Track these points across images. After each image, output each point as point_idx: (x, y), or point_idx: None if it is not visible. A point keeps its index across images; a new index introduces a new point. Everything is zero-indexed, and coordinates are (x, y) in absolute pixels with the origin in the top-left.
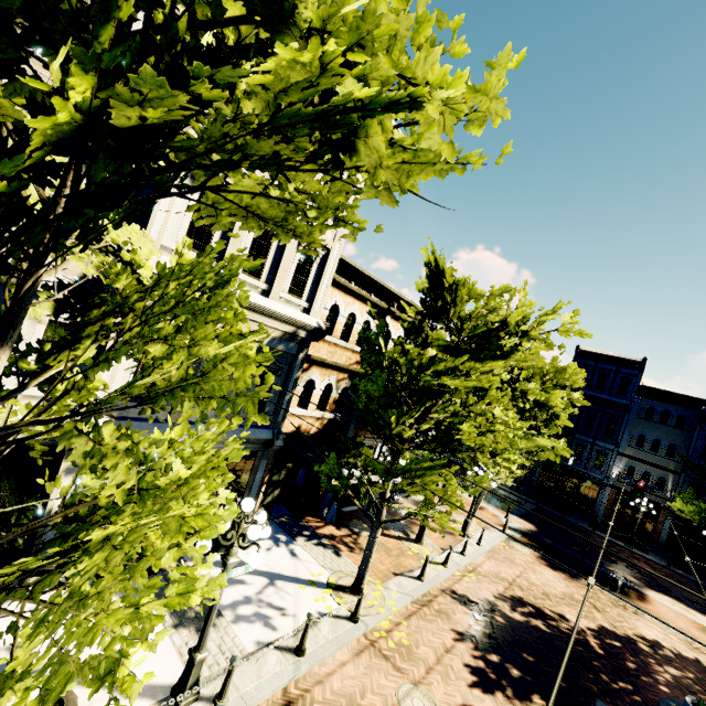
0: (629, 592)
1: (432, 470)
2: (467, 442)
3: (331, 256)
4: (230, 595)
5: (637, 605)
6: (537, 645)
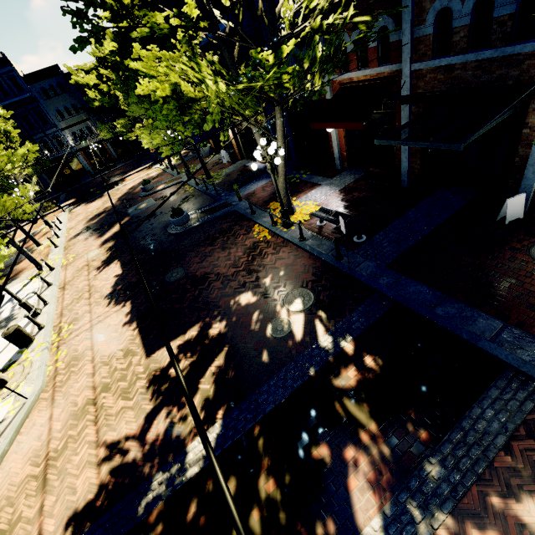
0: (119, 183)
1: None
2: None
3: None
4: (6, 314)
5: (123, 184)
6: (107, 218)
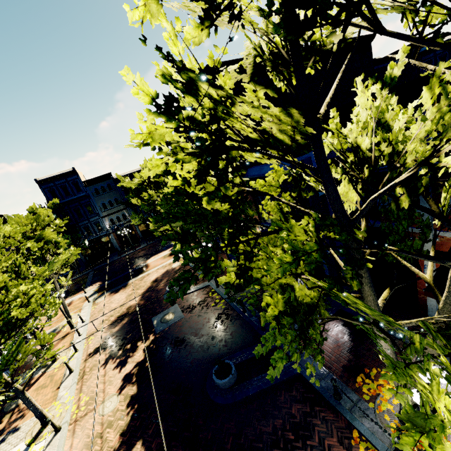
0: (143, 269)
1: (21, 345)
2: (24, 316)
3: None
4: None
5: (147, 271)
6: (130, 328)
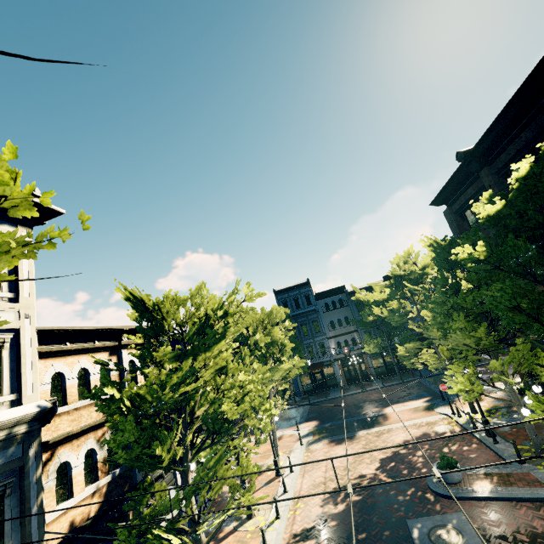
0: (379, 420)
1: (220, 462)
2: (233, 417)
3: (23, 334)
4: None
5: (386, 425)
6: (361, 518)
